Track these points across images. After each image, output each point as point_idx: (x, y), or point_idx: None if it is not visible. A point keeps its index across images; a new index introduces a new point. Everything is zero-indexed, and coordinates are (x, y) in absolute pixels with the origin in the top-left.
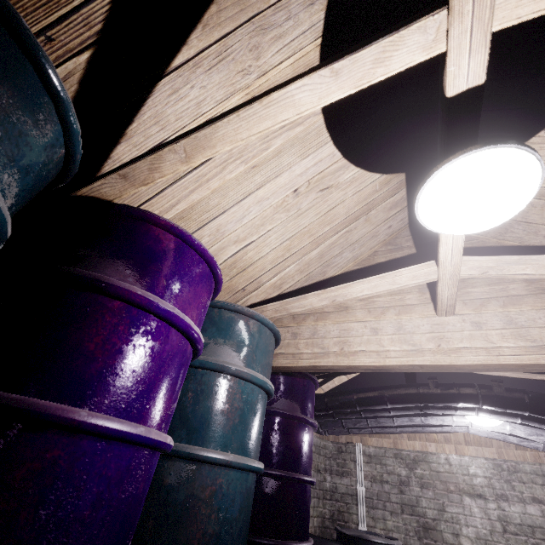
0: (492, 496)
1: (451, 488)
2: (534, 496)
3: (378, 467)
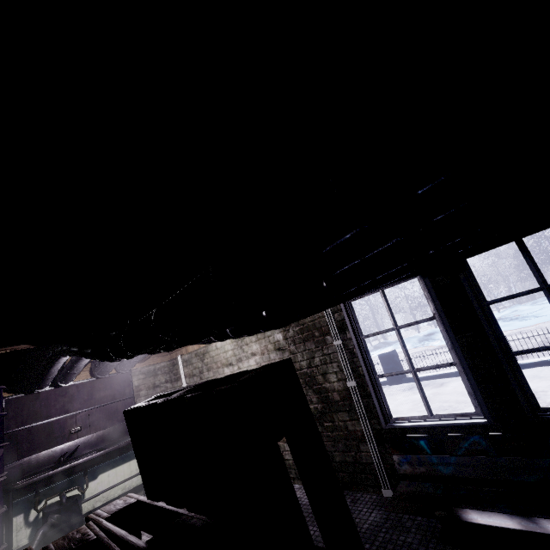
0: (235, 362)
1: (219, 365)
2: (252, 352)
3: (190, 367)
